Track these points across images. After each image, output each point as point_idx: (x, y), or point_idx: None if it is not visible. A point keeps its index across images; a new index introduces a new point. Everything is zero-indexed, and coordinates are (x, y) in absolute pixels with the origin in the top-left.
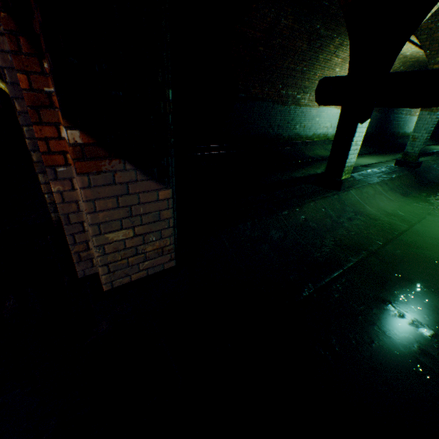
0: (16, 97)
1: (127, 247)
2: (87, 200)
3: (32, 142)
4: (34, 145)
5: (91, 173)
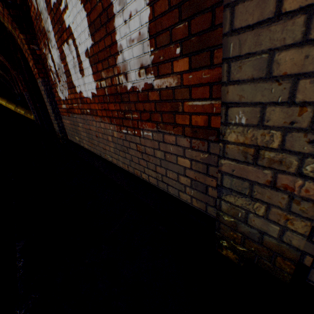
0: None
1: None
2: None
3: None
4: None
5: None
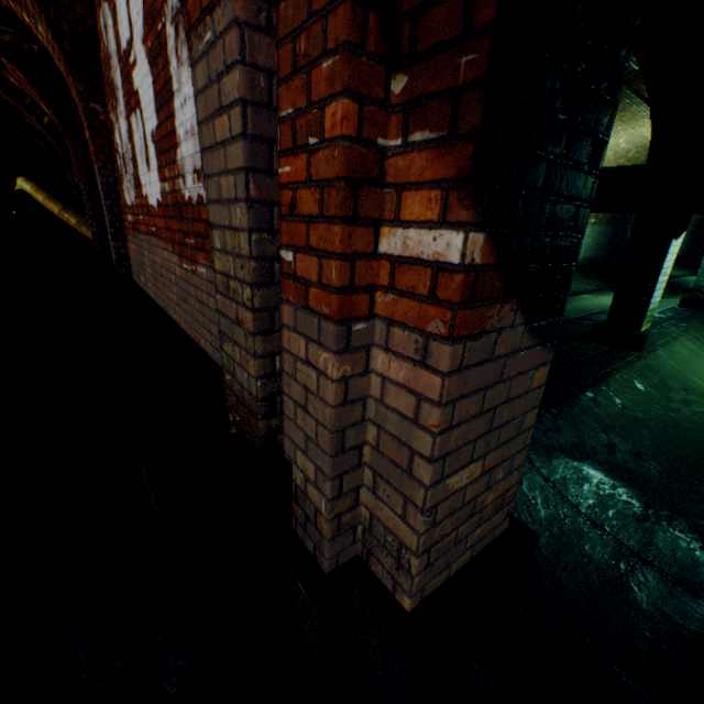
0: (254, 167)
1: (463, 503)
2: (445, 402)
3: (259, 266)
4: (261, 274)
5: (469, 337)
